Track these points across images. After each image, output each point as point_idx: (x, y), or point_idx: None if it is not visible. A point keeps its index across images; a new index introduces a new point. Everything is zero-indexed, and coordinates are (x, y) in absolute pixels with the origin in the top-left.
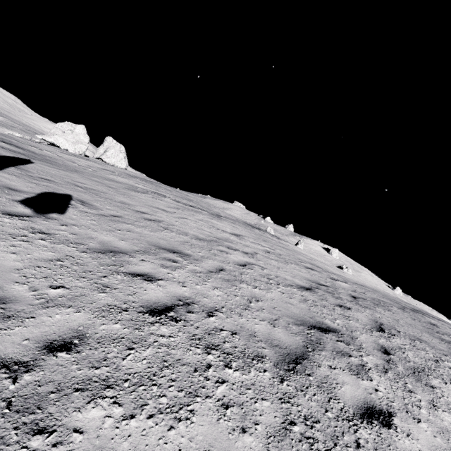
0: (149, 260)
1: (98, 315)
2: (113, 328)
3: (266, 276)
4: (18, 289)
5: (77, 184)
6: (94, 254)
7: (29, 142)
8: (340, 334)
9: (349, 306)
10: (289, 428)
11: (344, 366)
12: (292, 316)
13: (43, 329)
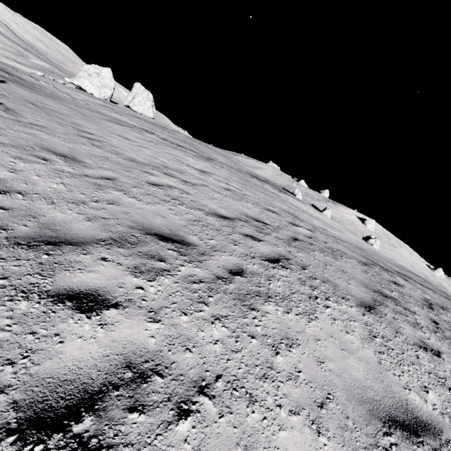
0: (4, 150)
1: None
2: None
3: (175, 197)
4: None
5: (35, 104)
6: None
7: (32, 74)
8: (190, 247)
9: (265, 240)
10: None
11: (129, 263)
12: (141, 223)
13: None
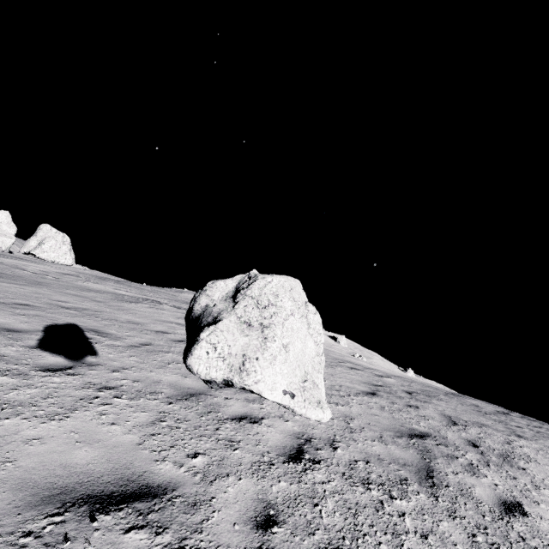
0: (231, 396)
1: (258, 477)
2: (282, 487)
3: (333, 388)
4: (166, 468)
5: (62, 305)
6: (181, 403)
7: None
8: (434, 437)
9: (415, 404)
10: (476, 541)
11: (461, 469)
12: (389, 429)
13: (234, 508)
